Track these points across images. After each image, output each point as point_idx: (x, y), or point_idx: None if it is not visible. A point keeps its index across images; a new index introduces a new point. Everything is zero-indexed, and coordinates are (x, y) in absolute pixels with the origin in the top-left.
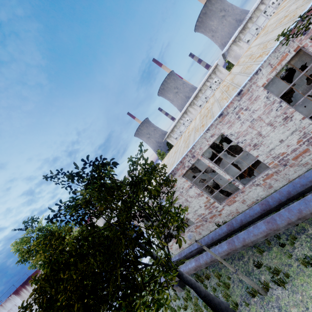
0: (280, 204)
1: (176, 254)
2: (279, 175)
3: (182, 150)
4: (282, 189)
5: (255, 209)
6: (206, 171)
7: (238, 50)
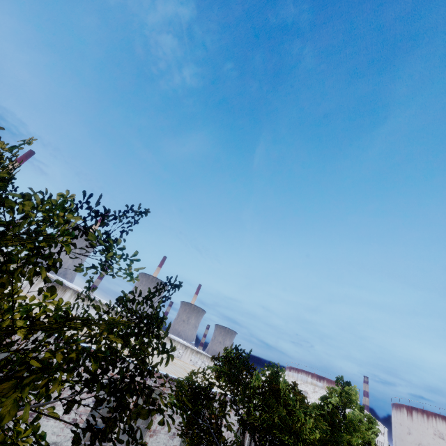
0: None
1: None
2: None
3: None
4: None
5: None
6: None
7: (65, 299)
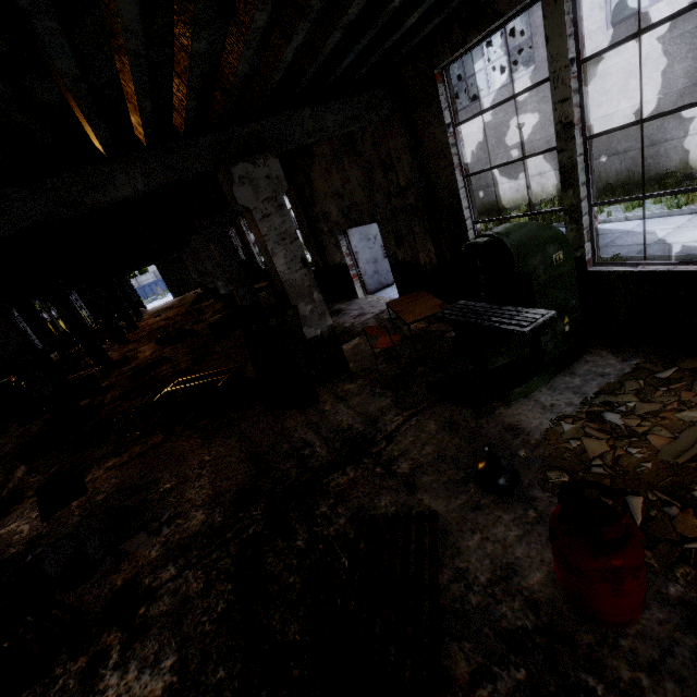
0: None
1: None
2: None
3: None
4: None
5: None
6: None
7: None
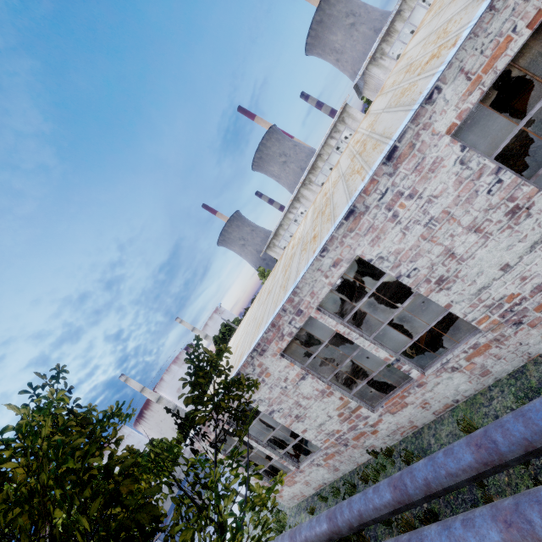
0: (530, 454)
1: (292, 508)
2: (504, 346)
3: (276, 292)
4: (533, 412)
5: (460, 457)
6: (343, 311)
7: (381, 75)
